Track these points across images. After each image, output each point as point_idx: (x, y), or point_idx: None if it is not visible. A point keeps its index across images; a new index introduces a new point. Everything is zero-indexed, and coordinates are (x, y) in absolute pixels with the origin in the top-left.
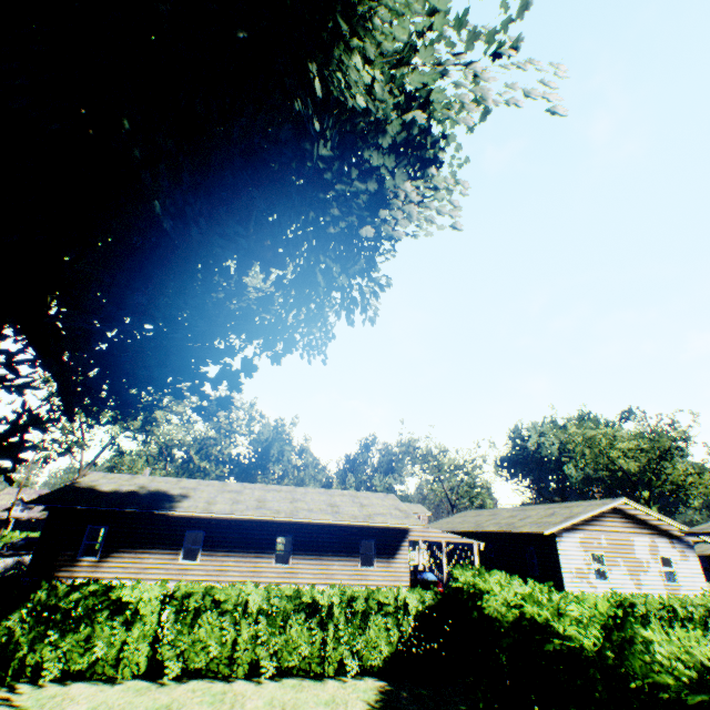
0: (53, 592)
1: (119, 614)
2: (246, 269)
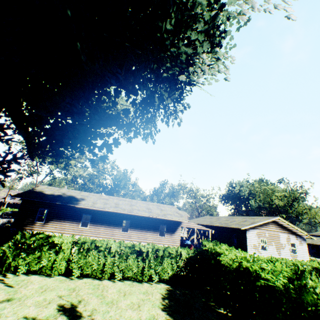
0: (23, 236)
1: (53, 248)
2: (118, 94)
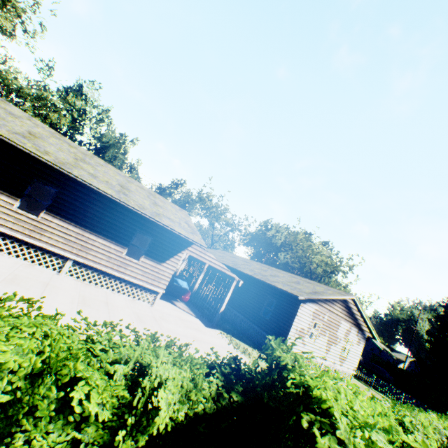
0: None
1: None
2: None
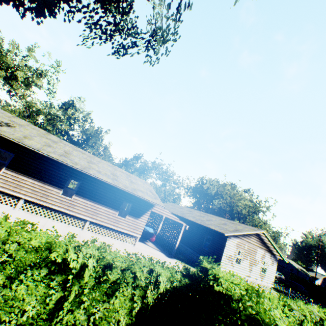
0: None
1: None
2: None
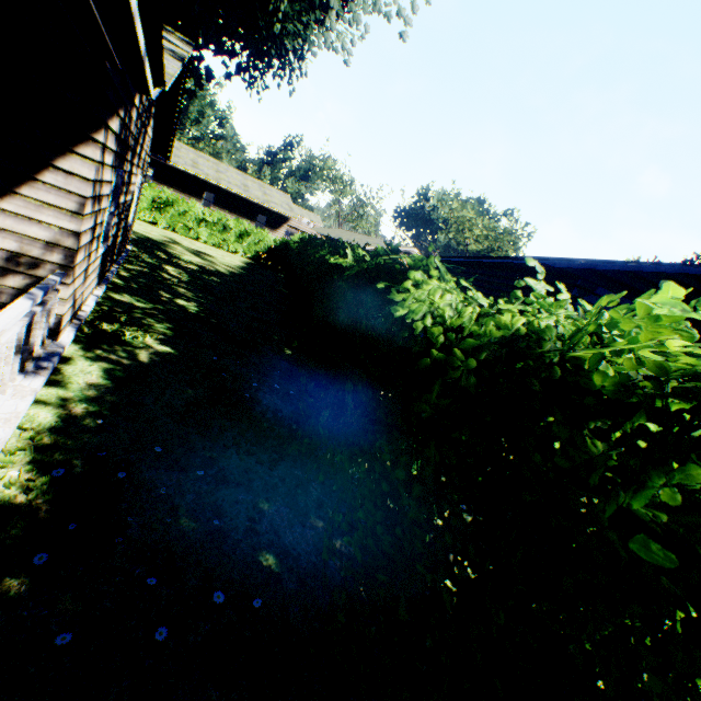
0: None
1: None
2: None
